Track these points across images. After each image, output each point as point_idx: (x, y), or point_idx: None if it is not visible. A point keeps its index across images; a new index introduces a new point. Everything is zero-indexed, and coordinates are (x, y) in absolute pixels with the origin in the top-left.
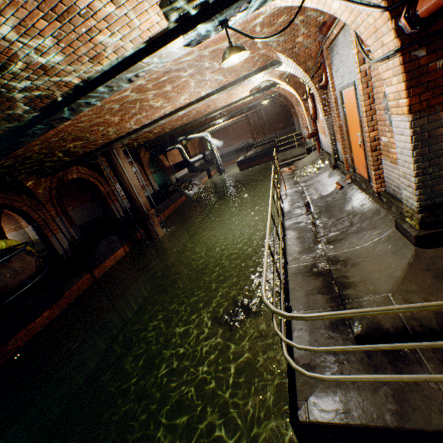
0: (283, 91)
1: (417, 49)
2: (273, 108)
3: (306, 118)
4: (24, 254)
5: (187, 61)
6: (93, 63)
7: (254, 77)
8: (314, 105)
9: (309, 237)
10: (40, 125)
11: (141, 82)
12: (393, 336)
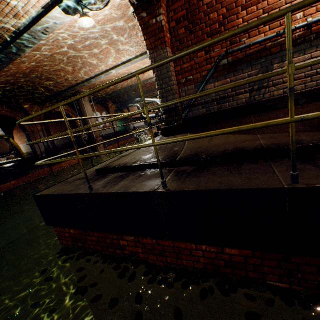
0: None
1: (142, 13)
2: None
3: None
4: (4, 140)
5: (97, 33)
6: (17, 19)
7: None
8: None
9: None
10: (2, 55)
11: (70, 42)
12: (110, 169)
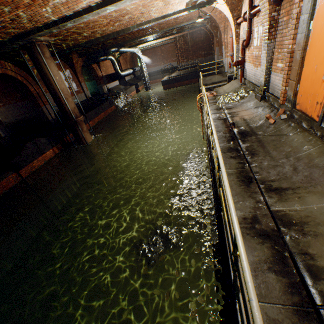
0: (214, 15)
1: None
2: (199, 35)
3: (234, 45)
4: None
5: None
6: None
7: None
8: (250, 29)
9: (242, 175)
10: None
11: None
12: None
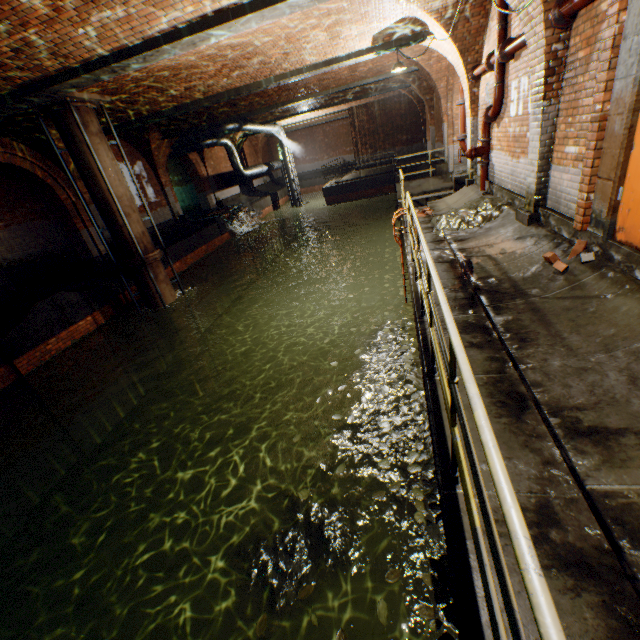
0: (428, 65)
1: None
2: (397, 104)
3: (467, 118)
4: None
5: None
6: None
7: None
8: (501, 85)
9: (500, 389)
10: None
11: None
12: None
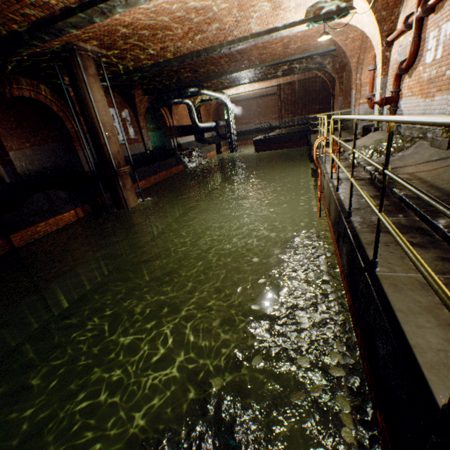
0: (344, 44)
1: None
2: (313, 83)
3: (378, 77)
4: None
5: None
6: None
7: None
8: (418, 39)
9: None
10: None
11: None
12: None
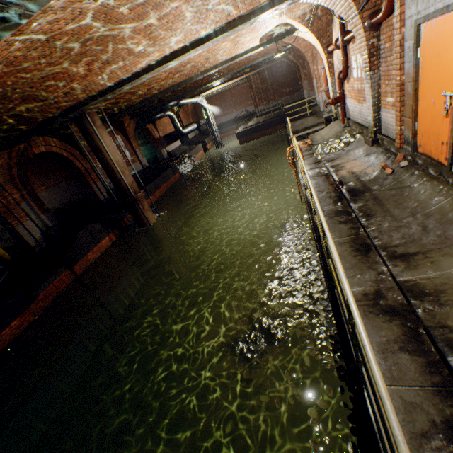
0: (297, 44)
1: None
2: (279, 68)
3: (328, 78)
4: None
5: None
6: None
7: (276, 8)
8: (346, 59)
9: (356, 243)
10: None
11: None
12: None
